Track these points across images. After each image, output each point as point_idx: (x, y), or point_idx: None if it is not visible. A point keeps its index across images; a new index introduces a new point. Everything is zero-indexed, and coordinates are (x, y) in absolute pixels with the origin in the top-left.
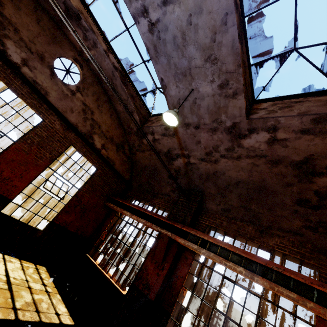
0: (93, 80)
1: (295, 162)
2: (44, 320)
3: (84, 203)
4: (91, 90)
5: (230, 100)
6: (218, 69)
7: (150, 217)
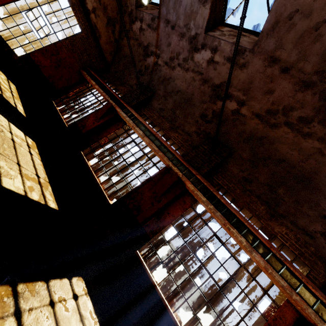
0: None
1: (214, 84)
2: (5, 97)
3: (61, 56)
4: None
5: (201, 6)
6: None
7: (108, 91)
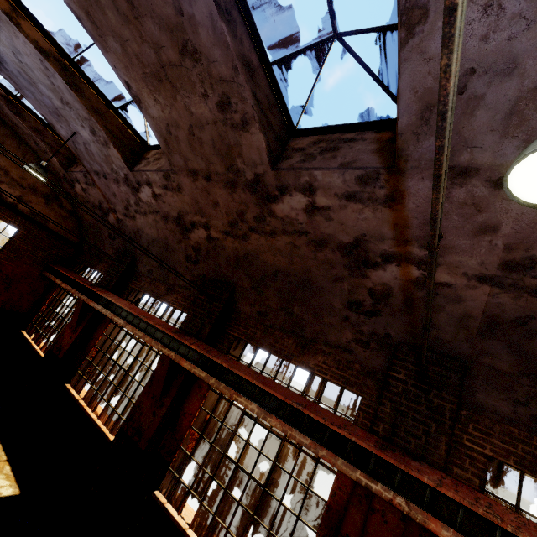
0: None
1: (175, 218)
2: None
3: (6, 272)
4: None
5: (108, 149)
6: (78, 114)
7: (78, 284)
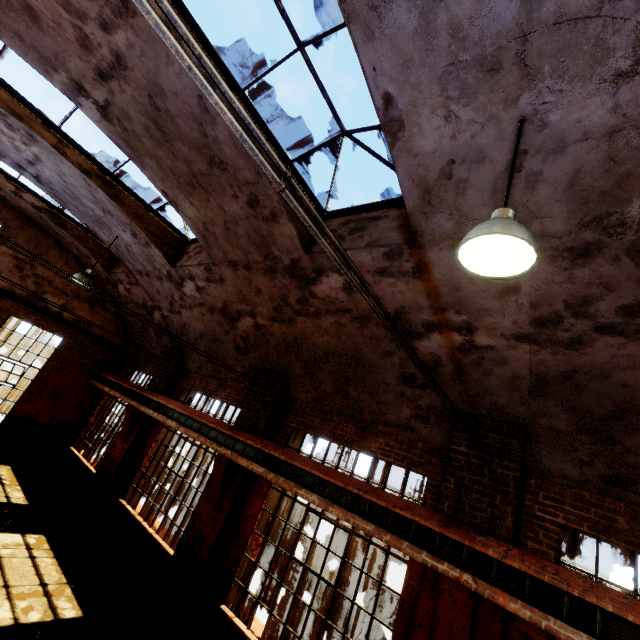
0: (22, 223)
1: (220, 309)
2: None
3: (53, 385)
4: (22, 237)
5: (149, 249)
6: (119, 221)
7: (127, 389)
